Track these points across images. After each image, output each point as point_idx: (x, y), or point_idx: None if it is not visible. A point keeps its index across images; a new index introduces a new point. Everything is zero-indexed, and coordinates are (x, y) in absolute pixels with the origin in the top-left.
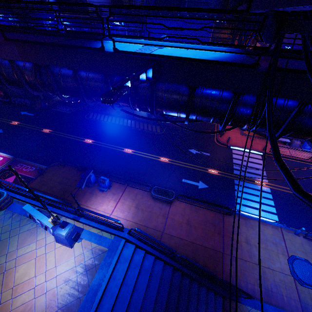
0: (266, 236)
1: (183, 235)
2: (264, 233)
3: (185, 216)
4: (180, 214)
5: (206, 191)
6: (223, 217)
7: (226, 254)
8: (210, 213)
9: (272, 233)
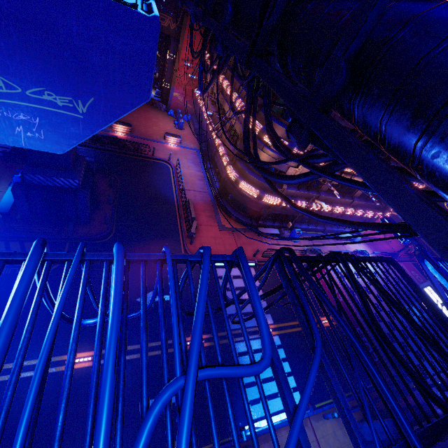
0: None
1: None
2: None
3: None
4: None
5: (195, 408)
6: None
7: None
8: None
9: None
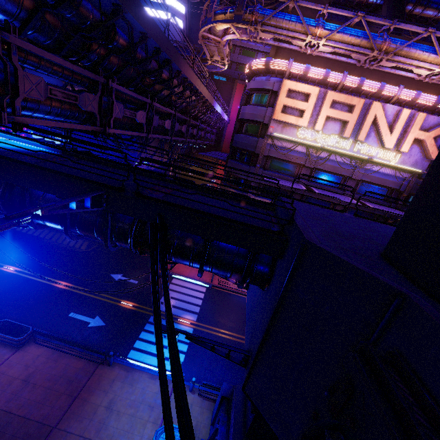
0: (146, 396)
1: (1, 401)
2: (146, 391)
3: (30, 368)
4: (24, 364)
5: (98, 330)
6: (96, 369)
7: (59, 429)
8: (78, 363)
9: (157, 390)
